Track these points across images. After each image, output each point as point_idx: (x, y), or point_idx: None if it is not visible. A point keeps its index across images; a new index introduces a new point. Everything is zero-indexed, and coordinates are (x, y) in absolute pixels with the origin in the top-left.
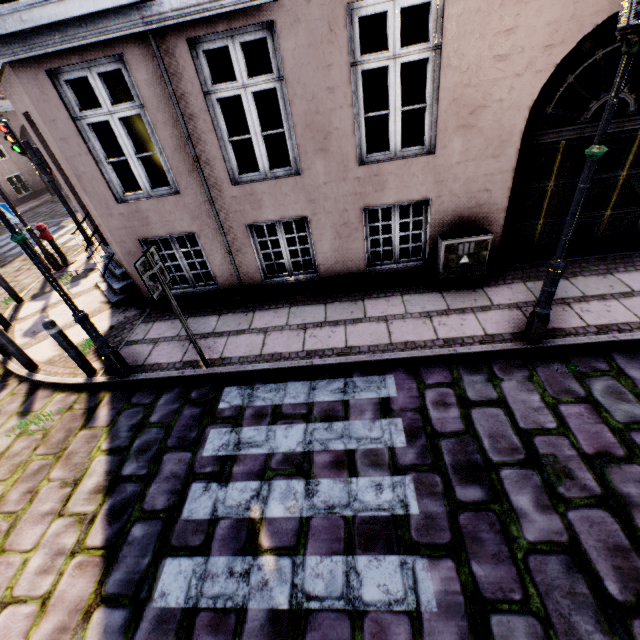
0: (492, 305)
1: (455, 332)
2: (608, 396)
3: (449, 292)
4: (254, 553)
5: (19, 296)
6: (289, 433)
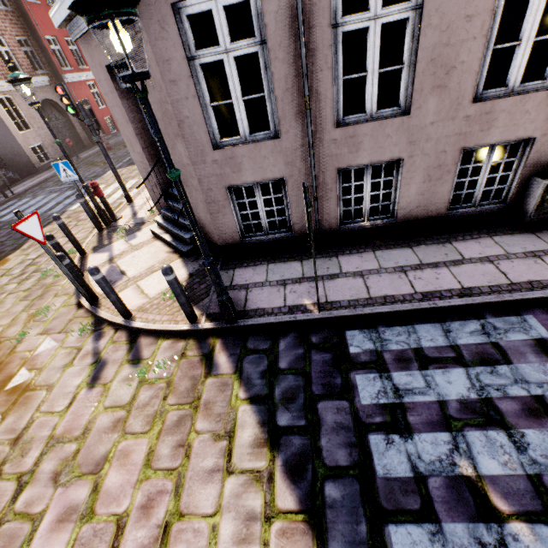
0: None
1: None
2: None
3: (542, 232)
4: (496, 519)
5: (83, 248)
6: (450, 378)
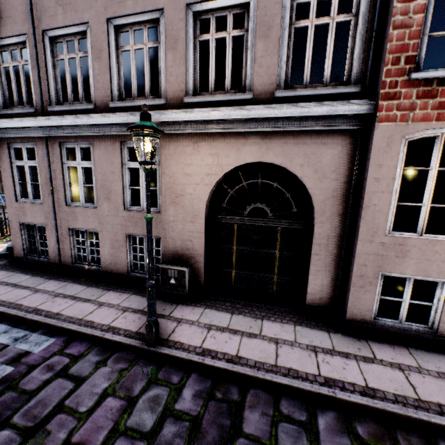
0: (168, 315)
1: (123, 324)
2: (147, 402)
3: (158, 300)
4: None
5: None
6: None
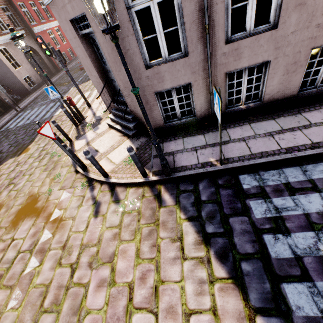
0: None
1: None
2: None
3: None
4: None
5: (70, 138)
6: (310, 200)
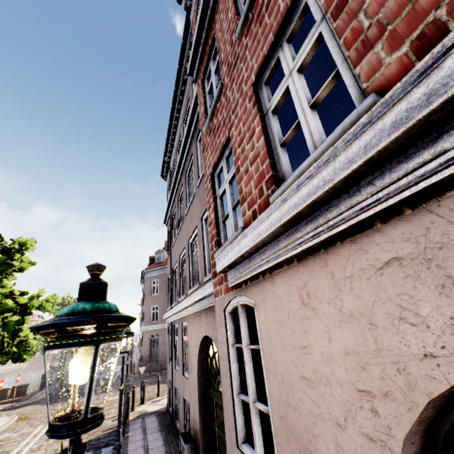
0: None
1: None
2: None
3: None
4: None
5: None
6: None
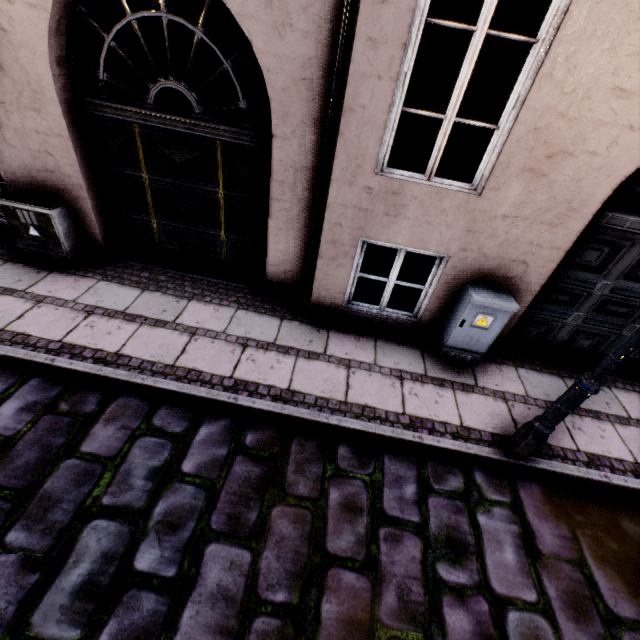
0: (22, 291)
1: None
2: None
3: (14, 265)
4: None
5: None
6: None
